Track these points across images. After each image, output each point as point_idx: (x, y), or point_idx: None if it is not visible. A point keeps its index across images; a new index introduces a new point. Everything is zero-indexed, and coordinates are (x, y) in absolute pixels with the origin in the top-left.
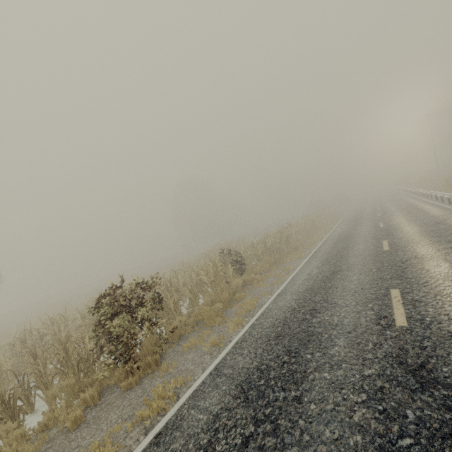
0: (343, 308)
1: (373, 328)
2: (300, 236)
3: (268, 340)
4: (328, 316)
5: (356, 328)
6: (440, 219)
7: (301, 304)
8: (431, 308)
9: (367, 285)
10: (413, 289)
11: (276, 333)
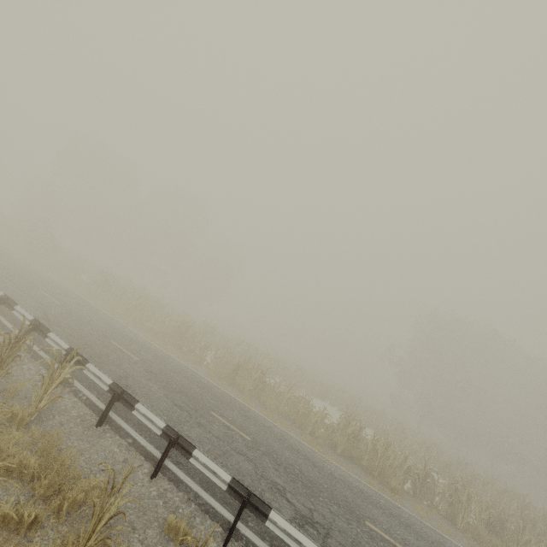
0: None
1: None
2: (156, 326)
3: None
4: None
5: None
6: None
7: None
8: None
9: None
10: None
11: None
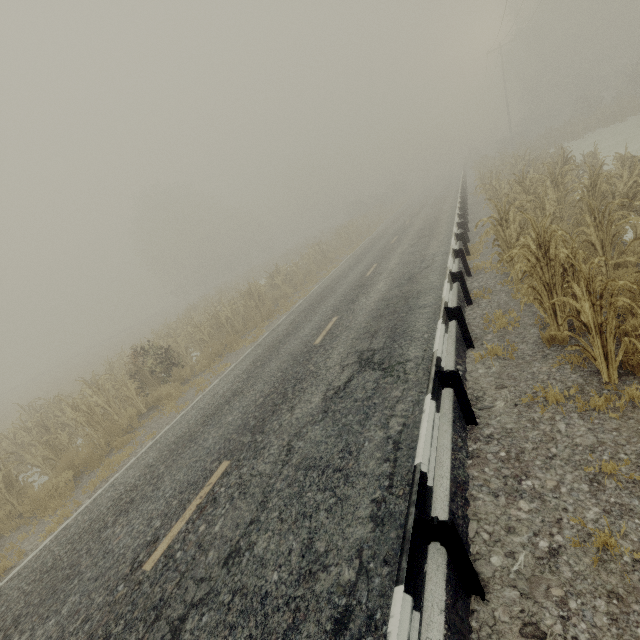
0: (152, 504)
1: (121, 572)
2: (288, 287)
3: (31, 581)
4: (122, 526)
5: (110, 568)
6: (420, 269)
7: (137, 482)
8: (204, 525)
9: (220, 444)
10: (240, 464)
11: (53, 562)
